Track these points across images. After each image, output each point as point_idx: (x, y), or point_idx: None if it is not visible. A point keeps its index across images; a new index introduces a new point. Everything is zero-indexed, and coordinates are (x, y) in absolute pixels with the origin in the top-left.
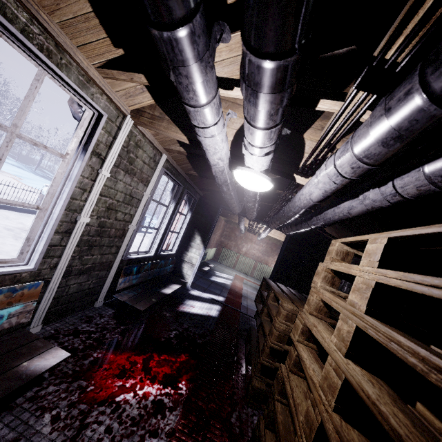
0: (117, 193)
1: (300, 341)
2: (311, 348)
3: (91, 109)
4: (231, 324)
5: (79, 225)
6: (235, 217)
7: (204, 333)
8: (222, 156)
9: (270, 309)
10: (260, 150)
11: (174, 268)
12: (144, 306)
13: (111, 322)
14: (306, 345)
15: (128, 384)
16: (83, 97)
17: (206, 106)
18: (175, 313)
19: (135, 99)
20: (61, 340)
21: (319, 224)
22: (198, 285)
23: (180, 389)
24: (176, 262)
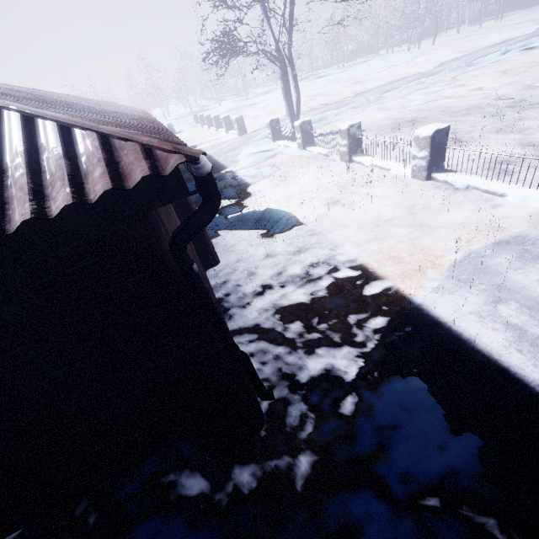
0: None
1: None
2: None
3: None
4: None
5: None
6: None
7: None
8: None
9: None
10: None
11: None
12: None
13: None
14: None
15: None
16: None
17: None
18: None
19: None
20: None
21: None
22: None
23: None
24: None
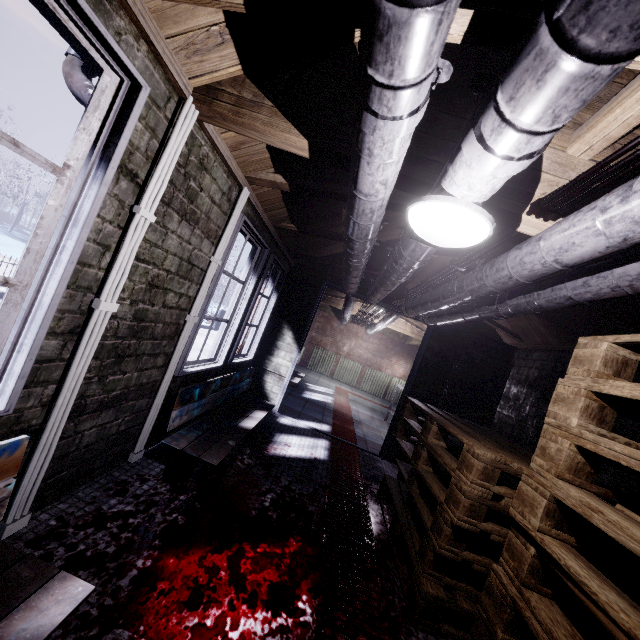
0: (166, 257)
1: (543, 530)
2: (565, 542)
3: (115, 70)
4: (351, 471)
5: (97, 318)
6: (336, 300)
7: (315, 493)
8: (392, 175)
9: (439, 455)
10: (525, 143)
11: (251, 382)
12: (218, 457)
13: (161, 488)
14: (555, 537)
15: (209, 620)
16: (97, 34)
17: (442, 7)
18: (263, 461)
19: (203, 61)
20: (72, 539)
21: (530, 309)
22: (288, 408)
23: (302, 613)
24: (254, 373)
